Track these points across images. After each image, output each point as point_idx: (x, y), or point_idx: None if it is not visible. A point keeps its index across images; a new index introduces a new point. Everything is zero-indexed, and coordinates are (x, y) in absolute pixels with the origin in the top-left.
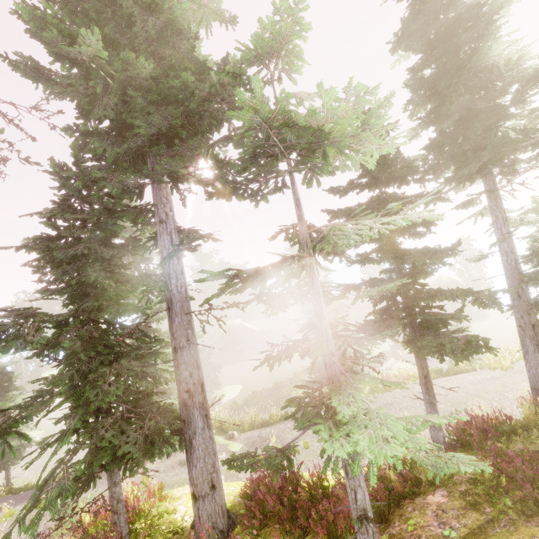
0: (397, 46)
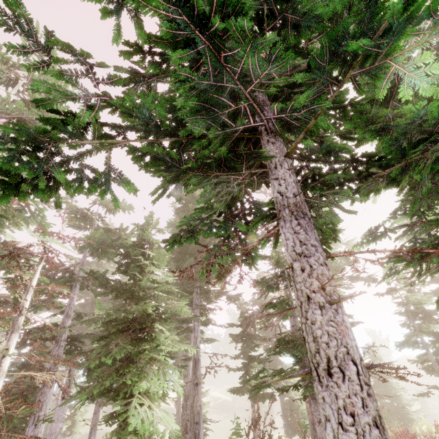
0: (401, 238)
